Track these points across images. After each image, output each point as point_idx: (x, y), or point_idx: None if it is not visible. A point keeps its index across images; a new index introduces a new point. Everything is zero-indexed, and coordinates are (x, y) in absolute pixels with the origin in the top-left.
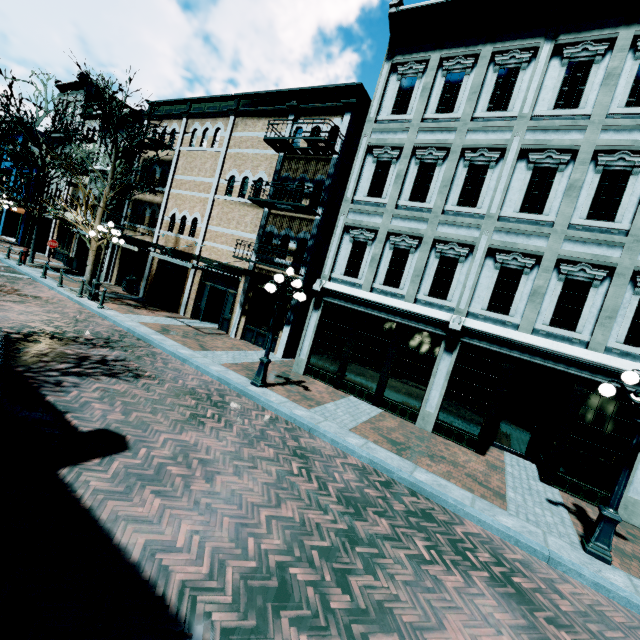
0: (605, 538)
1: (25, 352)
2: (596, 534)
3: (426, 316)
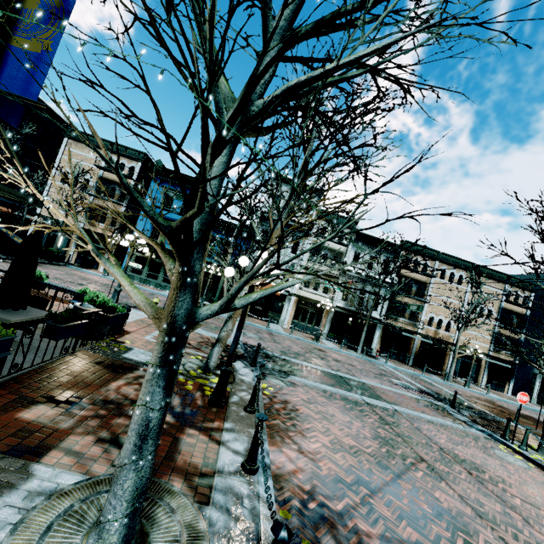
0: None
1: None
2: None
3: None
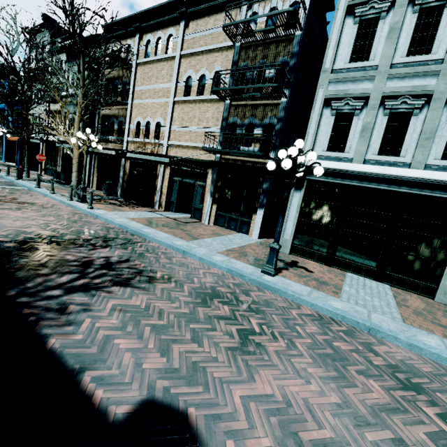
0: None
1: (19, 265)
2: None
3: None
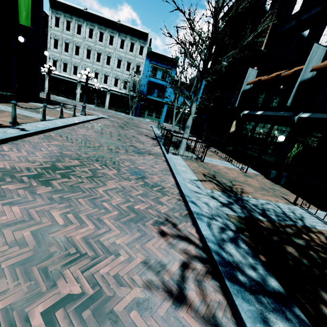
0: (96, 105)
1: None
2: (95, 104)
3: (73, 79)
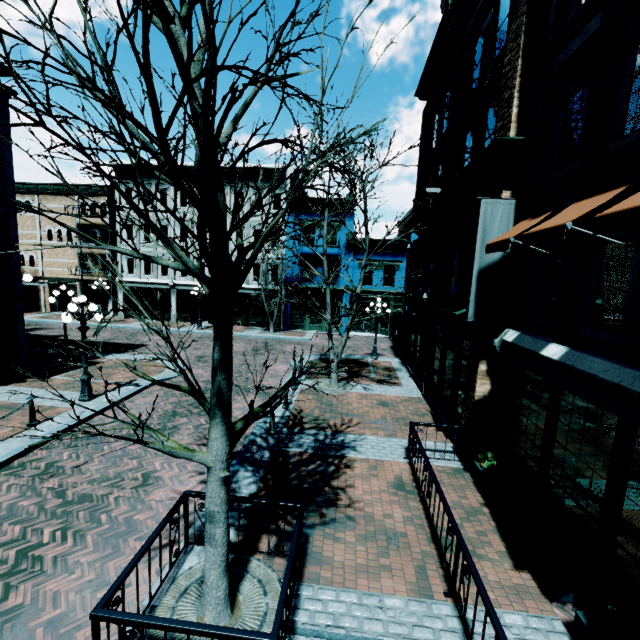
0: (200, 325)
1: None
2: (198, 325)
3: (162, 283)
